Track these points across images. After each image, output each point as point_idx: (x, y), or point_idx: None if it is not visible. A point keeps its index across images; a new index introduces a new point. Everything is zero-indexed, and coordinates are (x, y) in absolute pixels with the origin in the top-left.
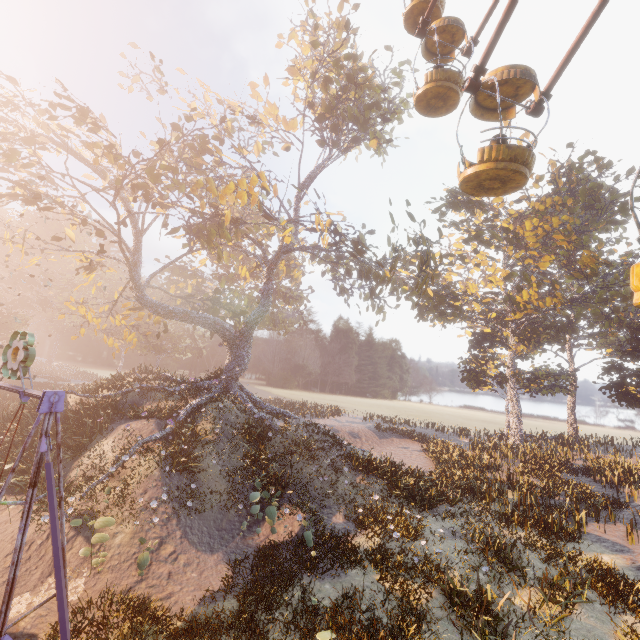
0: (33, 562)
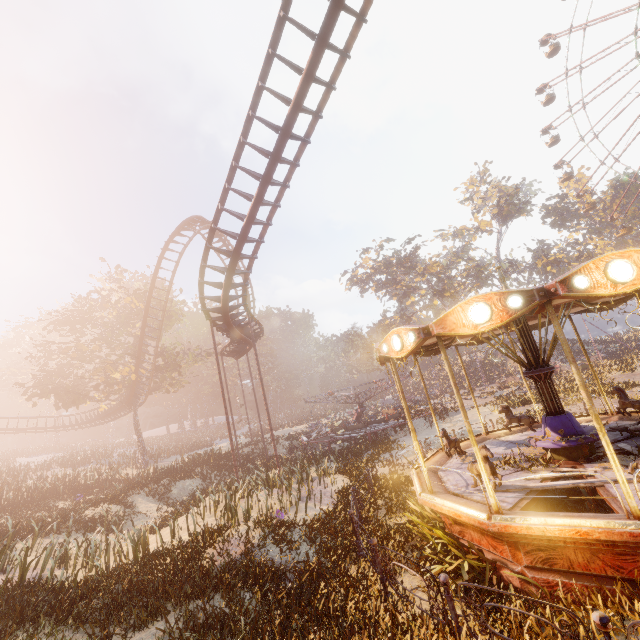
0: None
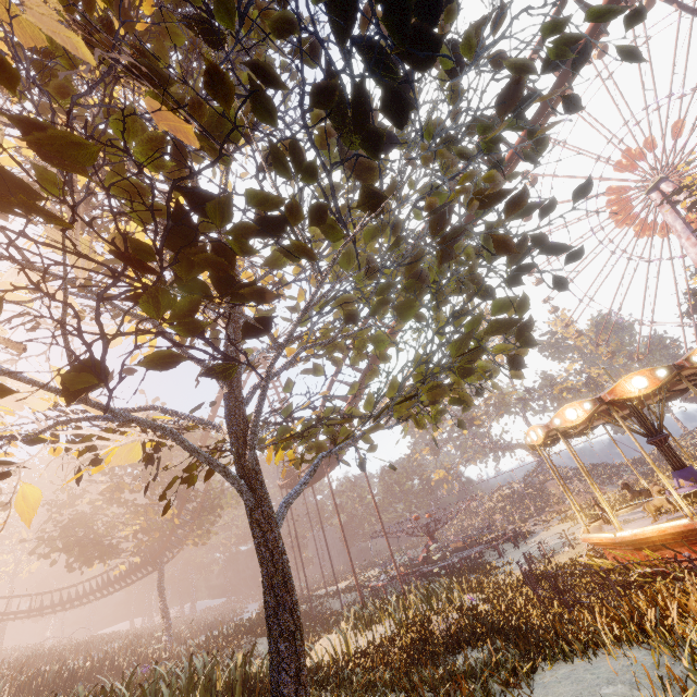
0: None
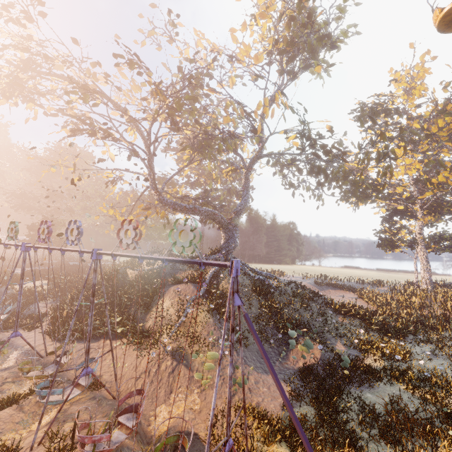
0: (156, 384)
